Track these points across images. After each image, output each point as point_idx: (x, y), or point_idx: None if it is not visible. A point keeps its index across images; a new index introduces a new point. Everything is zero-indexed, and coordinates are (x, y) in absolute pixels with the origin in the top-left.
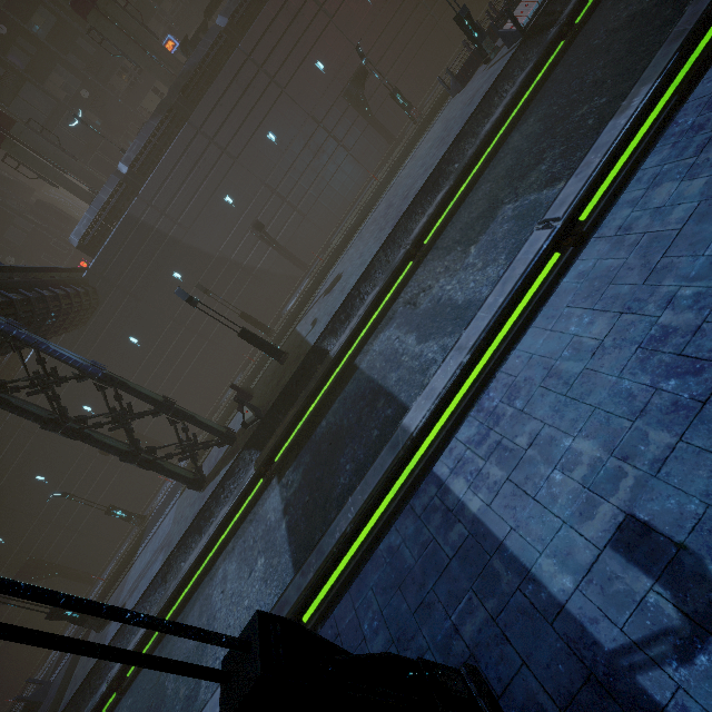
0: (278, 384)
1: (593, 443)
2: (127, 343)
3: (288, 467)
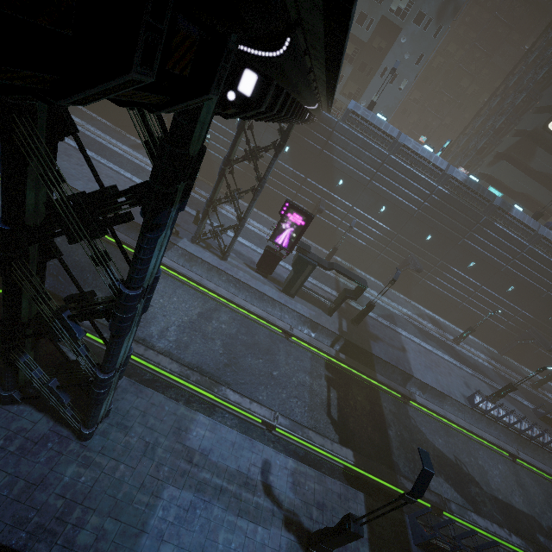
0: None
1: None
2: None
3: None
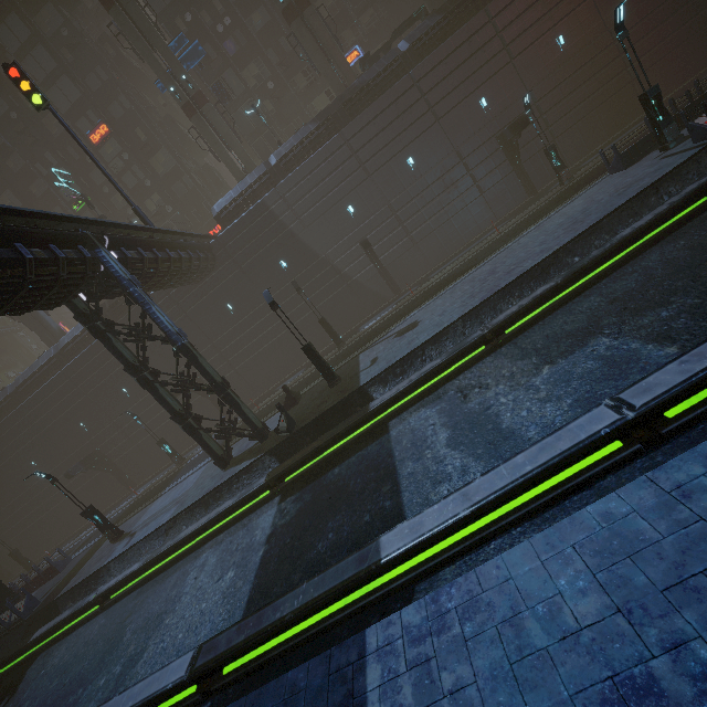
0: (319, 406)
1: None
2: (224, 308)
3: (292, 494)
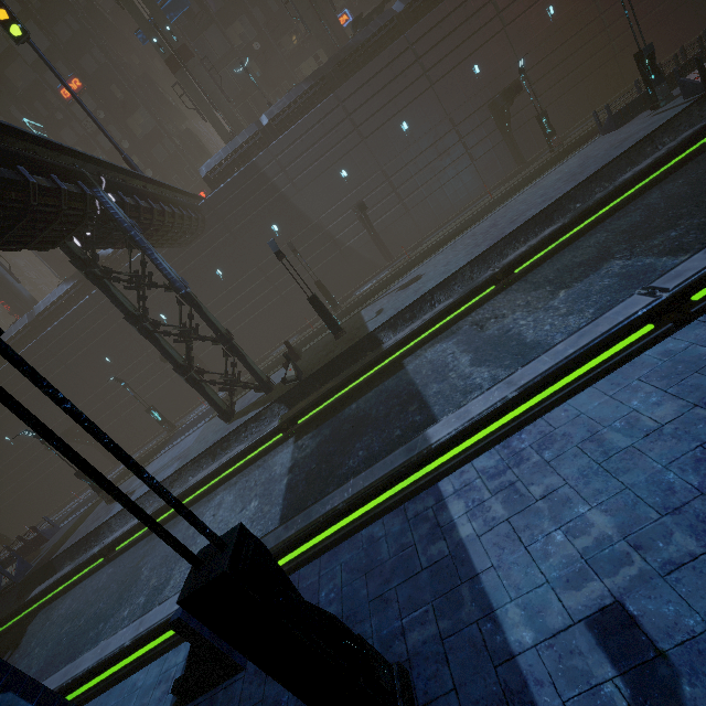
0: (326, 356)
1: (609, 520)
2: (213, 273)
3: (308, 433)
